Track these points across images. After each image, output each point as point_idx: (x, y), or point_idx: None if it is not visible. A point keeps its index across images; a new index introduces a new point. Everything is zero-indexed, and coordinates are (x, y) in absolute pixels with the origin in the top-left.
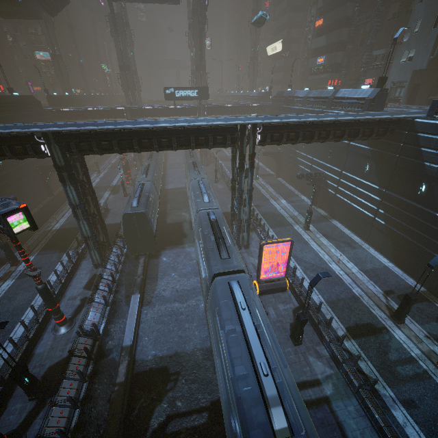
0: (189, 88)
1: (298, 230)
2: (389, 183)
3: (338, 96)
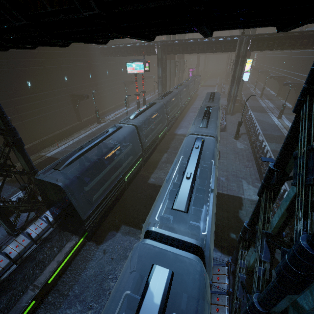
0: None
1: None
2: None
3: None
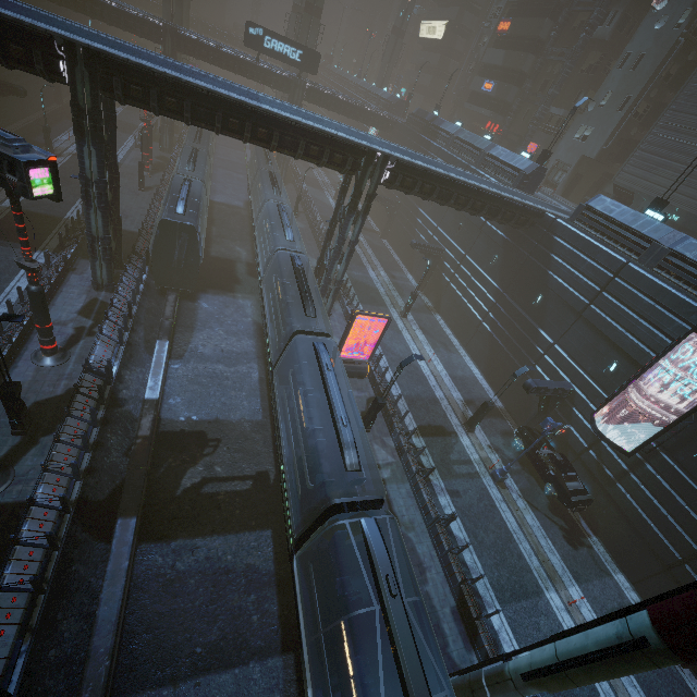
0: (289, 42)
1: (393, 315)
2: (509, 284)
3: (492, 154)
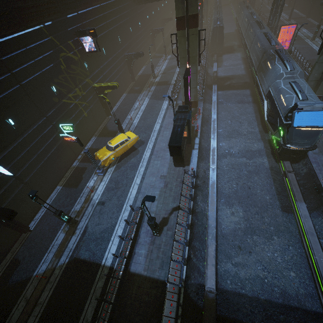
0: None
1: (306, 41)
2: None
3: None
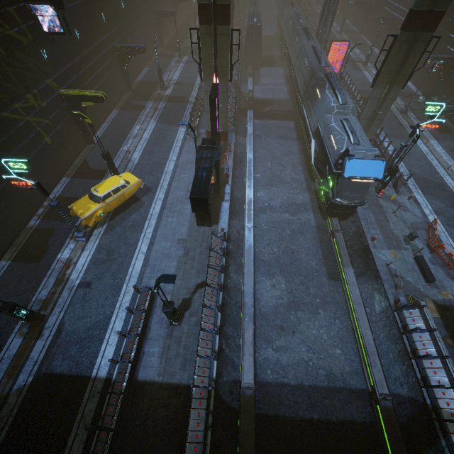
0: None
1: (358, 65)
2: None
3: None
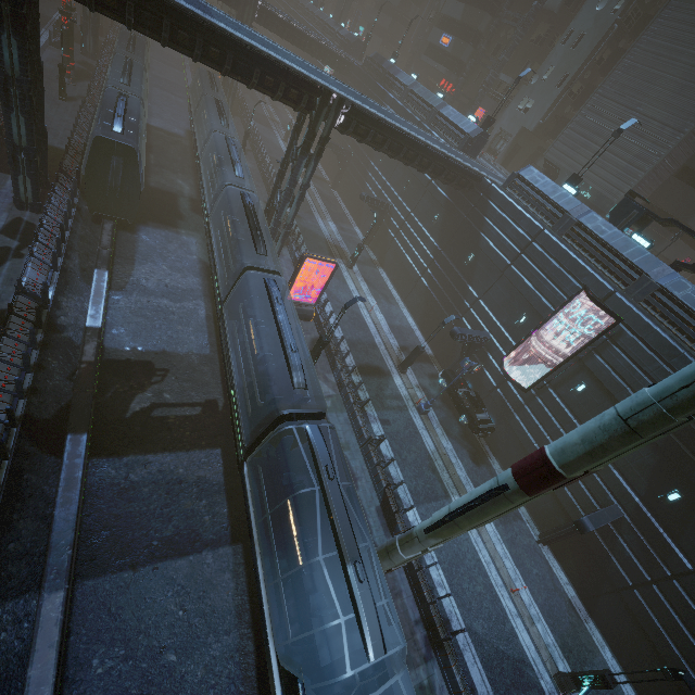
0: None
1: (340, 266)
2: (447, 243)
3: (443, 113)
